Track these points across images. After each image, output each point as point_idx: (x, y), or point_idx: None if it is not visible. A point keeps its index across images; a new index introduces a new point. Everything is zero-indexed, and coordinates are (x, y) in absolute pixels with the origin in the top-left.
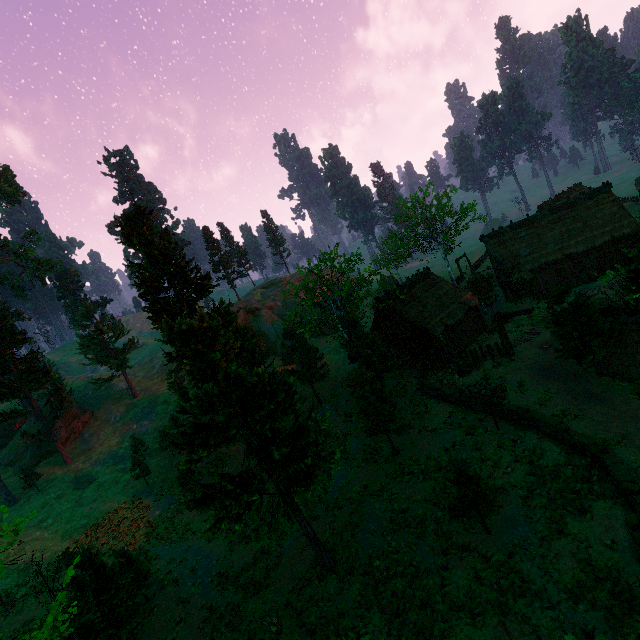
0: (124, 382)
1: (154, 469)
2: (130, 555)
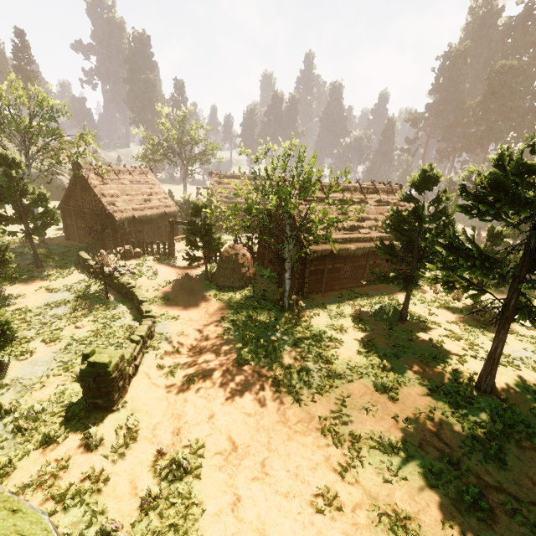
0: None
1: None
2: None
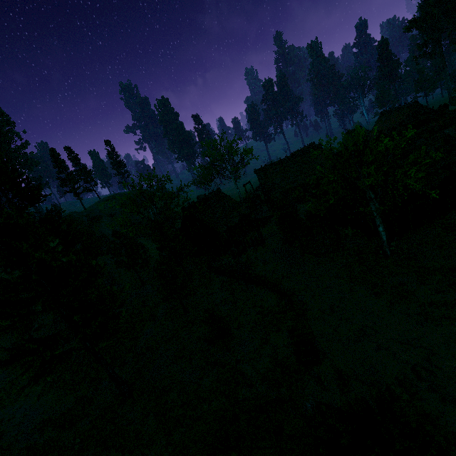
0: None
1: None
2: None
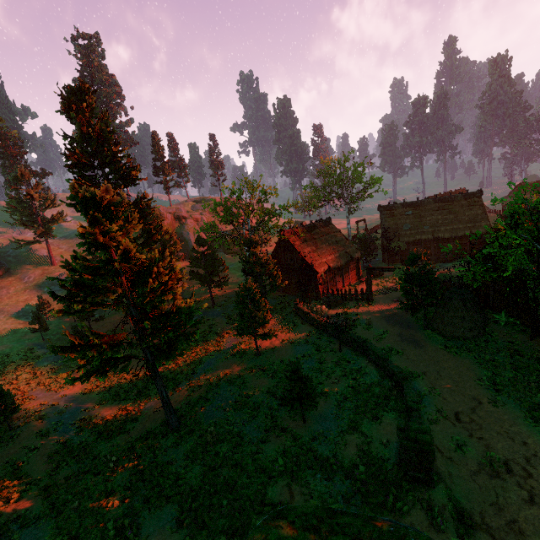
0: (46, 250)
1: (53, 328)
2: (3, 389)
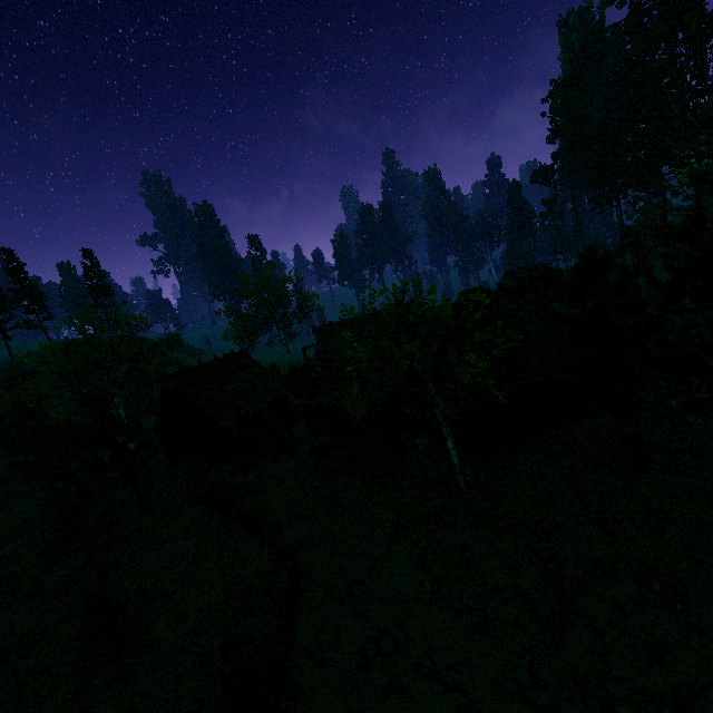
0: None
1: None
2: None
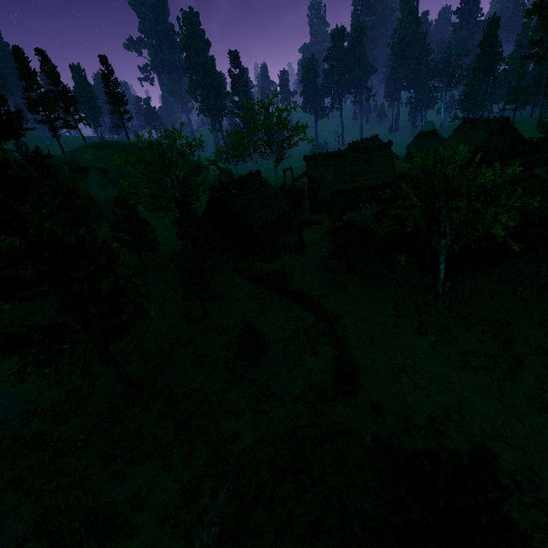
0: None
1: None
2: None
